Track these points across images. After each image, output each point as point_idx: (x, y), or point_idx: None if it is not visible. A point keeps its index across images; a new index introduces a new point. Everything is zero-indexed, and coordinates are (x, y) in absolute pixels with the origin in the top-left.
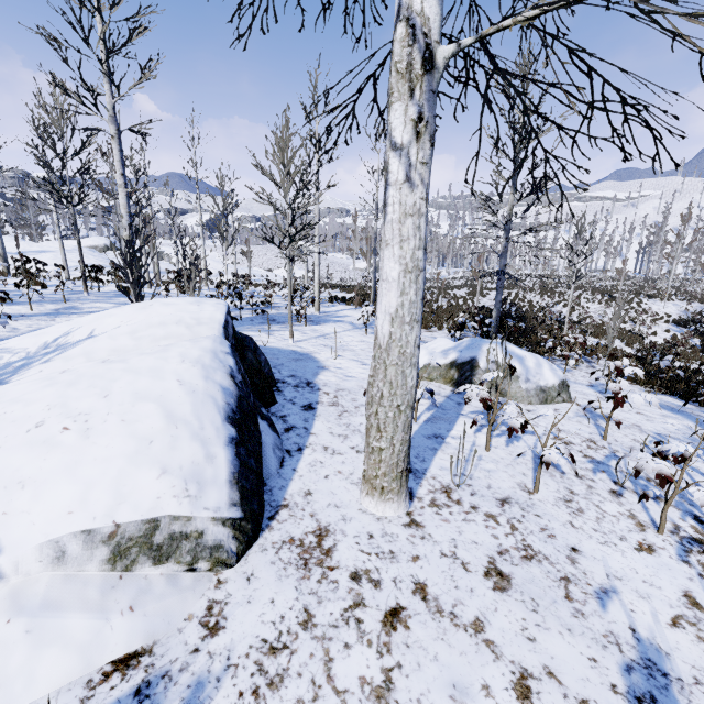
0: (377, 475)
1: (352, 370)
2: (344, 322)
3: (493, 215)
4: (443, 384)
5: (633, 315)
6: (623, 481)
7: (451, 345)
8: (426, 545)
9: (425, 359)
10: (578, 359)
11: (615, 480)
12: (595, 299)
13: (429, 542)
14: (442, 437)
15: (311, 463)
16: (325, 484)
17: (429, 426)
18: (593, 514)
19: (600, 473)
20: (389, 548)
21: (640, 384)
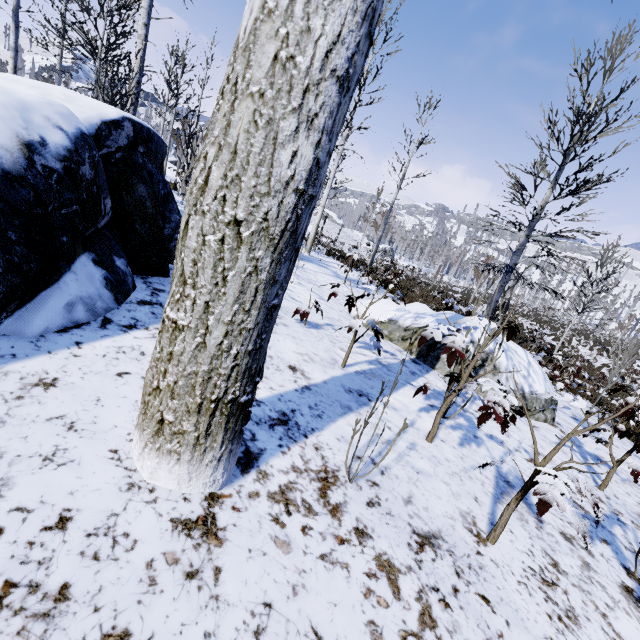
0: (159, 388)
1: (303, 296)
2: (329, 269)
3: (522, 205)
4: (404, 349)
5: (622, 371)
6: (639, 572)
7: (429, 312)
8: (183, 599)
9: (392, 313)
10: (568, 383)
11: (626, 565)
12: (587, 344)
13: (197, 595)
14: (370, 397)
15: (123, 348)
16: (102, 382)
17: (359, 378)
18: (597, 634)
19: (600, 542)
20: (71, 577)
21: (631, 438)
